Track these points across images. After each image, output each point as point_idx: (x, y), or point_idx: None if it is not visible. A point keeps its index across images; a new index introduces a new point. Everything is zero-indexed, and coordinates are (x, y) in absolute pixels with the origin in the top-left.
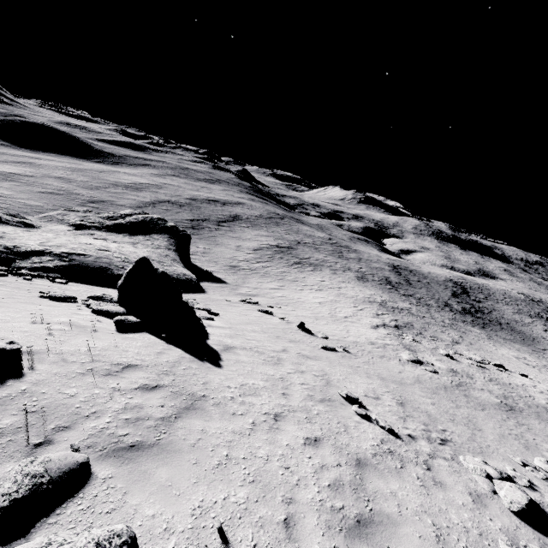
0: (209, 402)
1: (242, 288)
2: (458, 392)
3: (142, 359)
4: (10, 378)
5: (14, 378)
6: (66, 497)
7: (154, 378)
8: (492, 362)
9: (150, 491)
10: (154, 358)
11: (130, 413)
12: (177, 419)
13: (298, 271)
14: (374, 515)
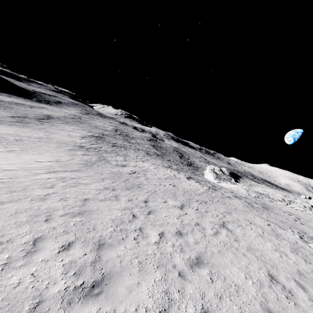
0: None
1: None
2: None
3: None
4: None
5: None
6: None
7: None
8: None
9: None
10: None
11: None
12: None
13: None
14: None
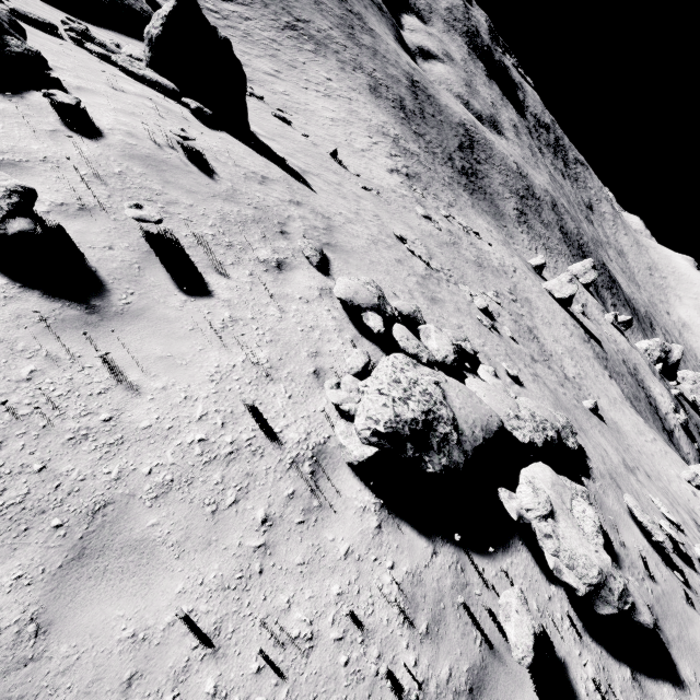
0: (335, 223)
1: None
2: (454, 249)
3: (263, 171)
4: (210, 172)
5: (212, 173)
6: (328, 264)
7: (290, 194)
8: (474, 230)
9: (355, 269)
10: (269, 172)
11: (307, 222)
12: (331, 232)
13: (294, 47)
14: (436, 298)
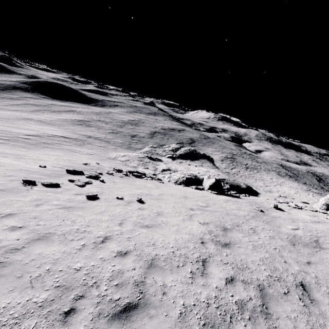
0: None
1: (257, 187)
2: None
3: None
4: None
5: None
6: None
7: None
8: None
9: None
10: None
11: None
12: None
13: (254, 173)
14: None
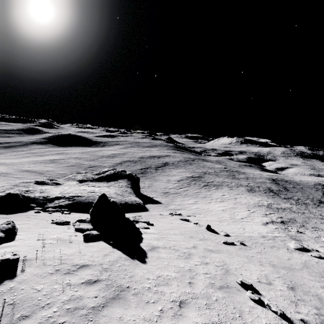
0: (131, 292)
1: (171, 205)
2: None
3: (93, 260)
4: (7, 278)
5: (9, 278)
6: None
7: (97, 274)
8: None
9: None
10: (101, 259)
11: (72, 304)
12: (104, 307)
13: (206, 191)
14: None
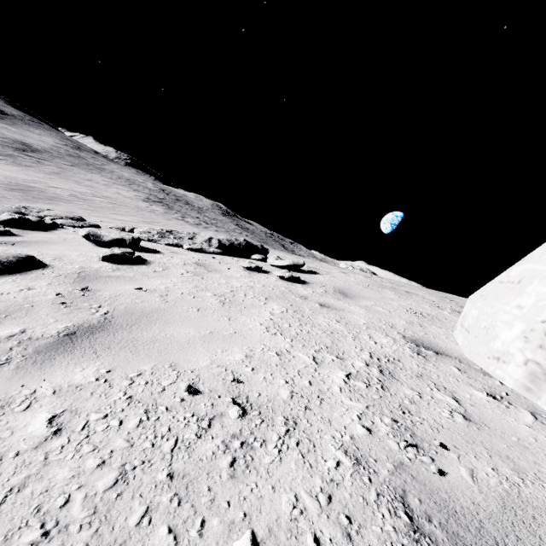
0: None
1: None
2: None
3: None
4: None
5: None
6: None
7: None
8: None
9: None
10: None
11: None
12: None
13: None
14: None
